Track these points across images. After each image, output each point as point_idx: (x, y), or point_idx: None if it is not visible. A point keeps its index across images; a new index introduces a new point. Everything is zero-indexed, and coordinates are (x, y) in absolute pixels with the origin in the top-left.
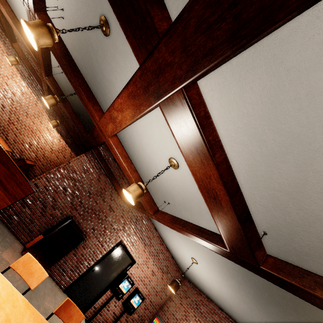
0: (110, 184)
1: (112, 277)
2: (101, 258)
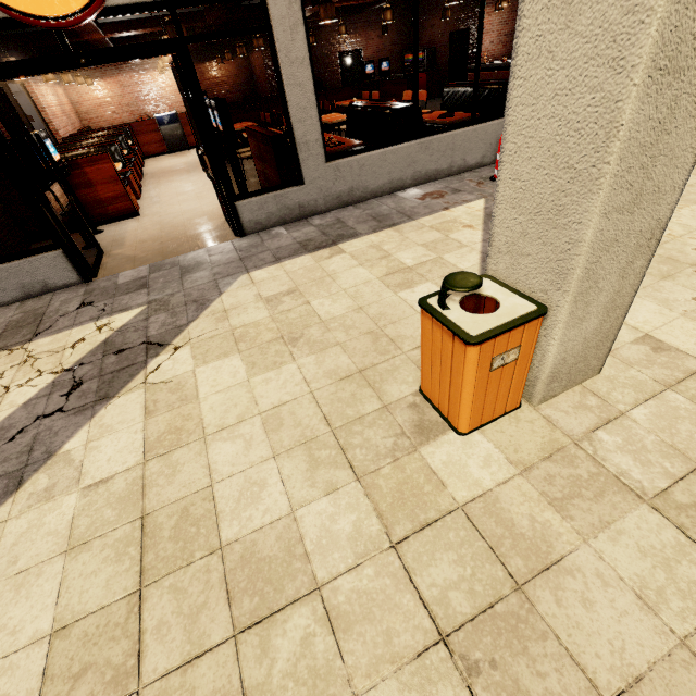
0: None
1: (359, 76)
2: (342, 77)
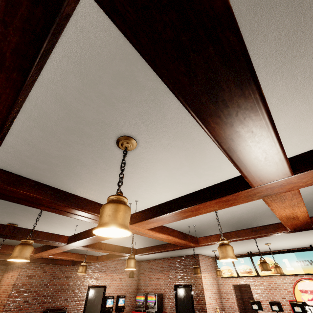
0: (55, 266)
1: (99, 307)
2: (84, 307)
